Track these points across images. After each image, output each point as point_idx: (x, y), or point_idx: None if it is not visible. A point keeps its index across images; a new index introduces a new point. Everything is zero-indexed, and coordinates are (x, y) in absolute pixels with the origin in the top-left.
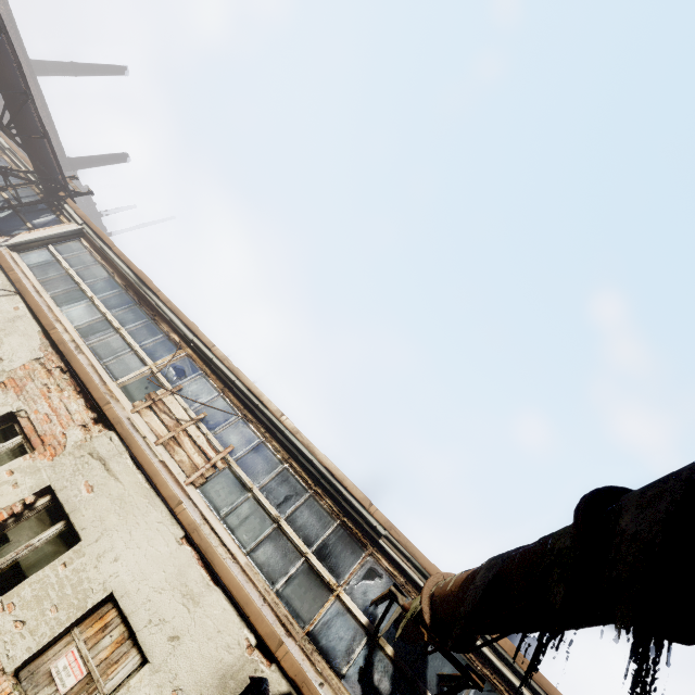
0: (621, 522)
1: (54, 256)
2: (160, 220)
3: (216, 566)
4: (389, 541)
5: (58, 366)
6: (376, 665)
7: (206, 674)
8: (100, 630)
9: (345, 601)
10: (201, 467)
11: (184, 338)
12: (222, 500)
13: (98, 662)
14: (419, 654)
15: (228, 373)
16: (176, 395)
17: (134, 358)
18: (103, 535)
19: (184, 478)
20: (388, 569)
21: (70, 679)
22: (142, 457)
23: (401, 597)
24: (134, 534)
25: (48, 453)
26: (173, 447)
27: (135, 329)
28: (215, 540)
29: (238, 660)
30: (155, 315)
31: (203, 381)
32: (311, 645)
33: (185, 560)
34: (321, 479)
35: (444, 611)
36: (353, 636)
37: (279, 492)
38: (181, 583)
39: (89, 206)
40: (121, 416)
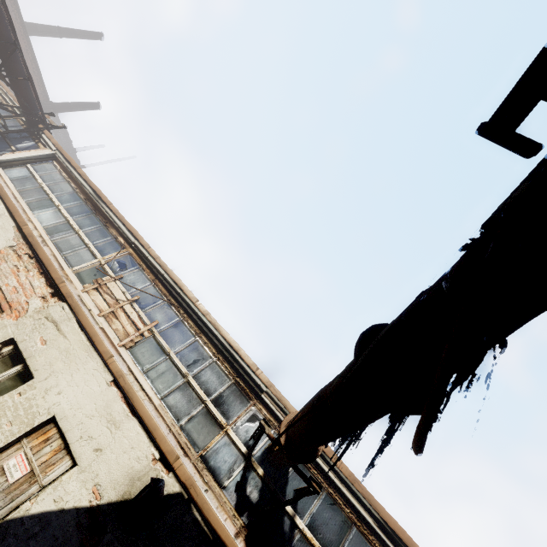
0: (378, 337)
1: (31, 173)
2: (123, 158)
3: (135, 402)
4: (268, 395)
5: (26, 253)
6: (249, 481)
7: (120, 476)
8: (43, 441)
9: (231, 435)
10: (132, 334)
11: (127, 240)
12: (145, 359)
13: (39, 463)
14: (282, 475)
15: (159, 268)
16: (117, 282)
17: (87, 253)
18: (51, 376)
19: (118, 341)
20: (266, 416)
21: (17, 473)
22: (86, 322)
23: (267, 428)
24: (74, 376)
25: (13, 315)
26: (111, 319)
27: (90, 231)
28: (137, 386)
29: (144, 468)
30: (107, 222)
31: (139, 273)
32: (202, 464)
33: (111, 397)
34: (223, 349)
35: (292, 433)
36: (234, 460)
37: (190, 356)
38: (107, 413)
39: (67, 143)
40: (73, 293)
